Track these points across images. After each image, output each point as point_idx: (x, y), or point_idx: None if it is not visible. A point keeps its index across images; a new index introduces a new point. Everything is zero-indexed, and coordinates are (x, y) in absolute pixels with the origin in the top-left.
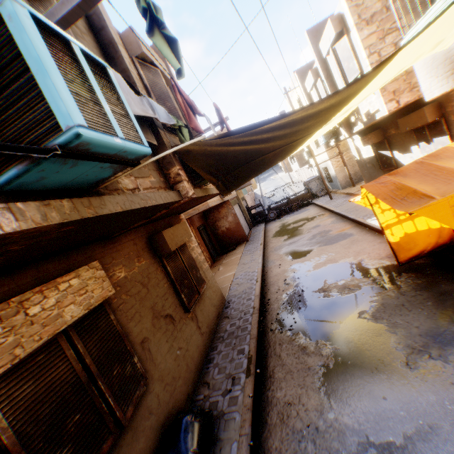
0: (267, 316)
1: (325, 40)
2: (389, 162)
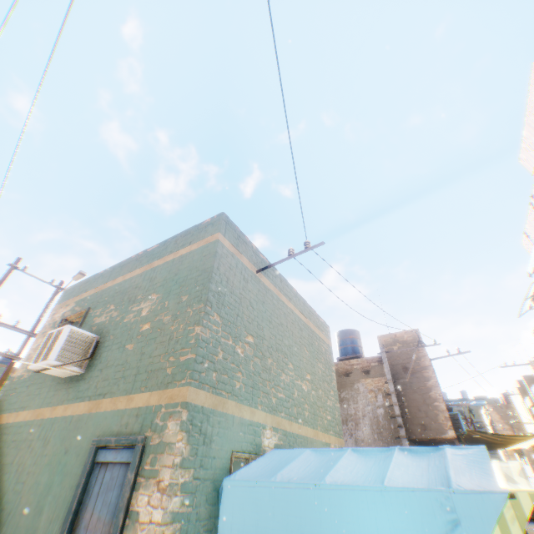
0: None
1: (532, 390)
2: None
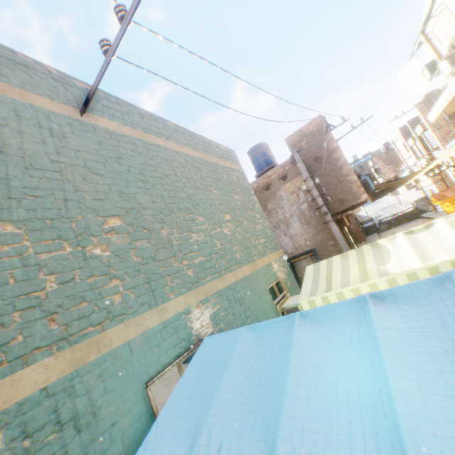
0: None
1: (417, 129)
2: None
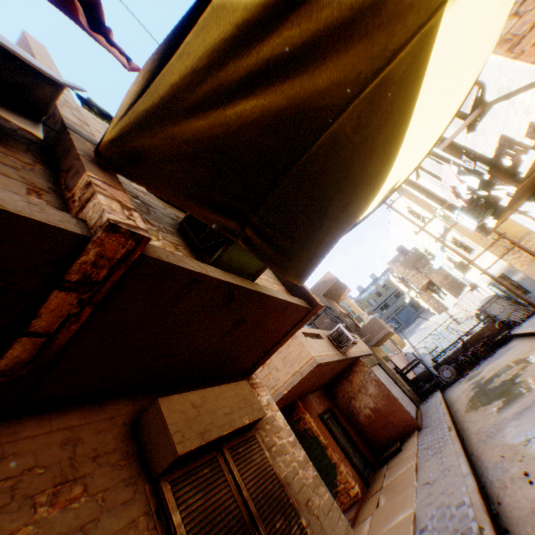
0: None
1: None
2: None
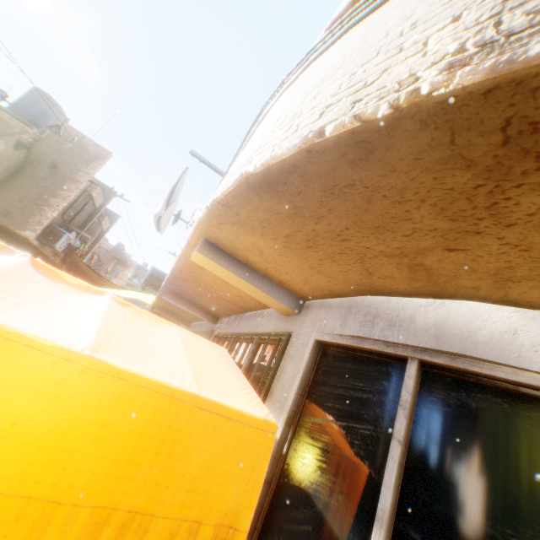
0: None
1: None
2: None
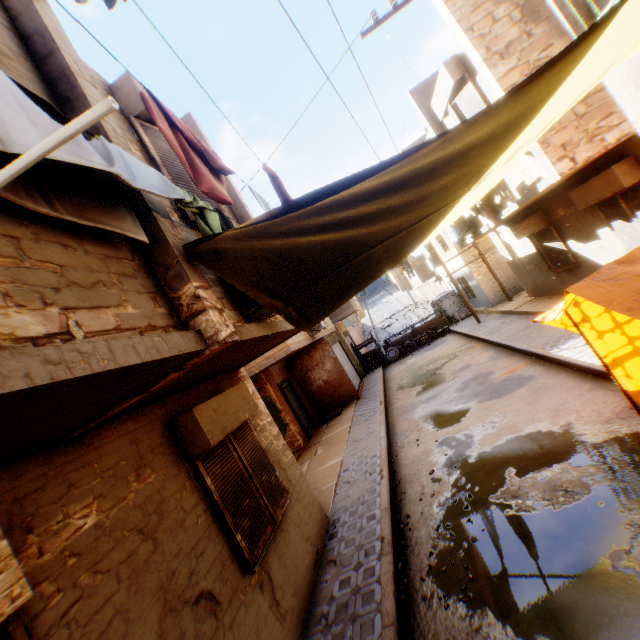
0: (409, 558)
1: (439, 95)
2: (563, 258)
